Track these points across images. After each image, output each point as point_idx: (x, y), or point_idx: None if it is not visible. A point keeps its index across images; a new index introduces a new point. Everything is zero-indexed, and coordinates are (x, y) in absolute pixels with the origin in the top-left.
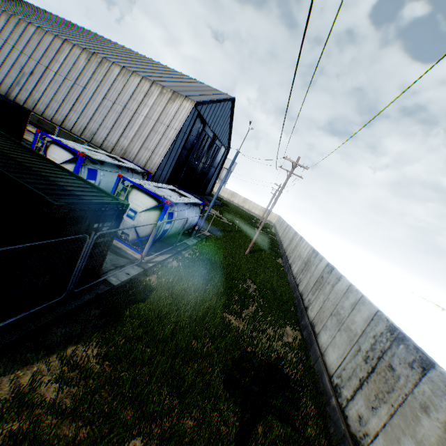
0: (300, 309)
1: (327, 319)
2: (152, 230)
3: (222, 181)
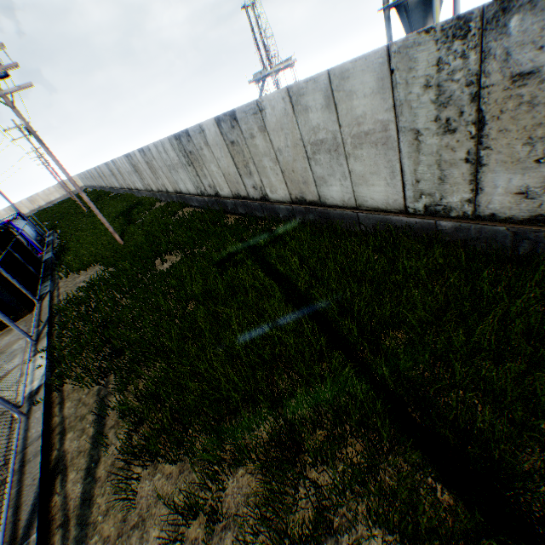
0: (133, 193)
1: (132, 179)
2: (26, 241)
3: (1, 193)
